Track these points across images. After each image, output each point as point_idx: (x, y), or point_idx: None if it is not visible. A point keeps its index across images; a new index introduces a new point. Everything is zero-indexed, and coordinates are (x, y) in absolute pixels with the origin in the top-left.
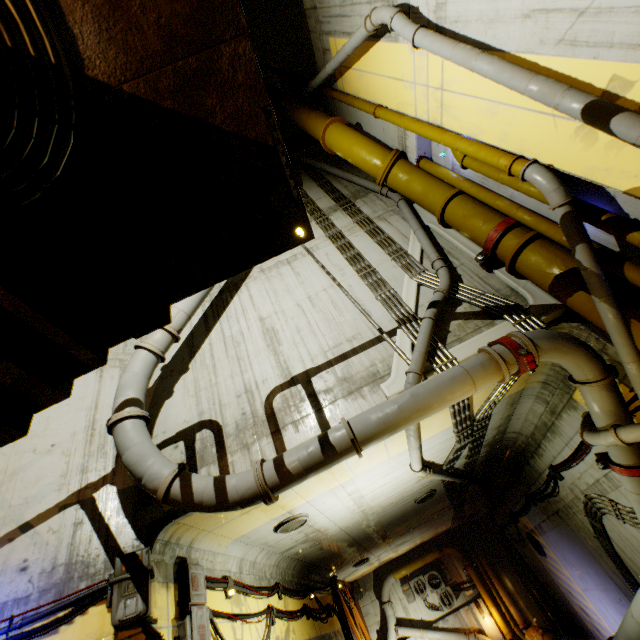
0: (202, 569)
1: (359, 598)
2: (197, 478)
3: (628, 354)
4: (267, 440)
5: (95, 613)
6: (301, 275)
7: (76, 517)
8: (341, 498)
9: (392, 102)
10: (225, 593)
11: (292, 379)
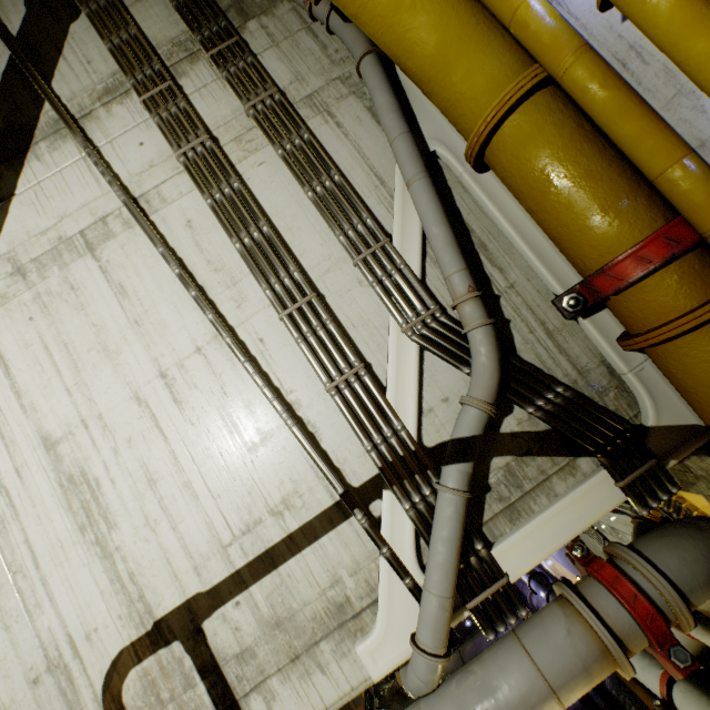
0: None
1: None
2: None
3: None
4: None
5: None
6: (131, 296)
7: None
8: None
9: None
10: None
11: (157, 628)
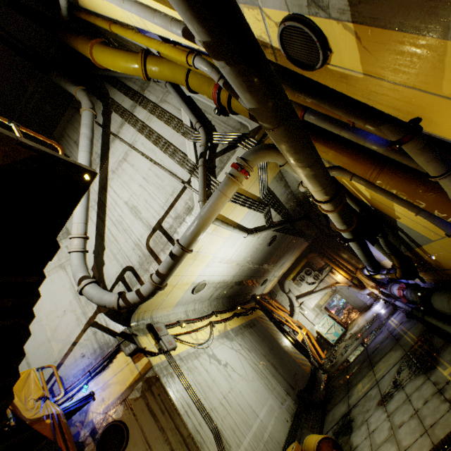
0: (161, 323)
1: (275, 297)
2: (128, 294)
3: None
4: (154, 263)
5: (120, 356)
6: (134, 165)
7: (93, 331)
8: (217, 266)
9: (117, 16)
10: (181, 326)
11: (153, 229)
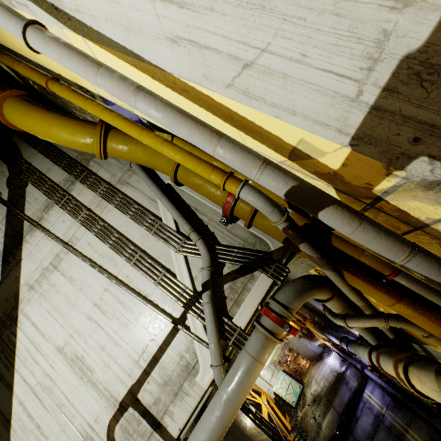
0: None
1: None
2: None
3: (345, 289)
4: None
5: None
6: (75, 279)
7: None
8: None
9: (63, 72)
10: None
11: (121, 405)
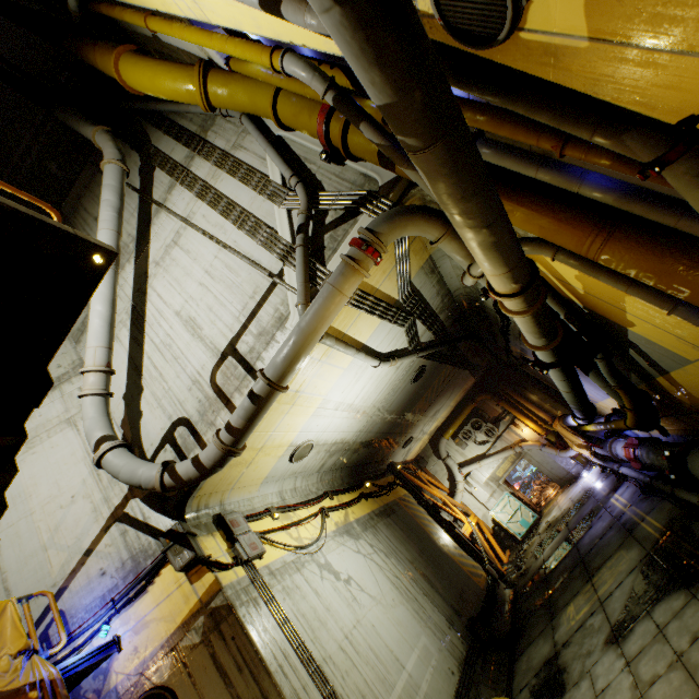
0: (238, 513)
1: (425, 466)
2: (179, 465)
3: None
4: (224, 412)
5: (167, 572)
6: (191, 252)
7: (120, 530)
8: (331, 415)
9: (157, 4)
10: (272, 518)
11: (222, 355)
